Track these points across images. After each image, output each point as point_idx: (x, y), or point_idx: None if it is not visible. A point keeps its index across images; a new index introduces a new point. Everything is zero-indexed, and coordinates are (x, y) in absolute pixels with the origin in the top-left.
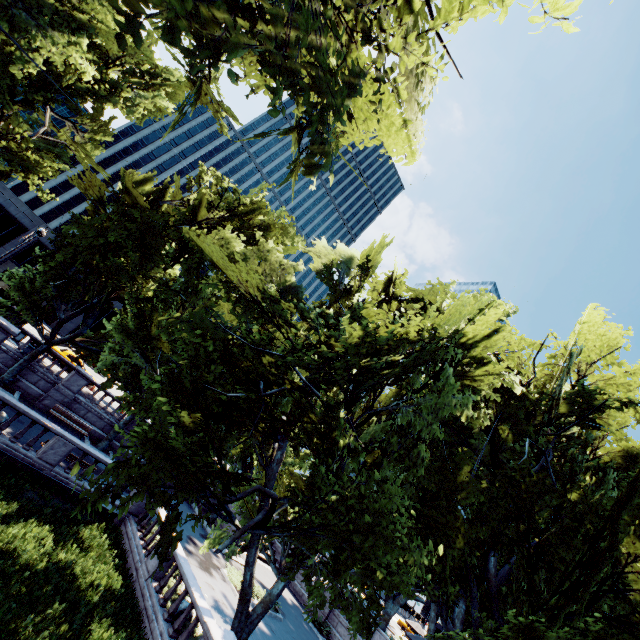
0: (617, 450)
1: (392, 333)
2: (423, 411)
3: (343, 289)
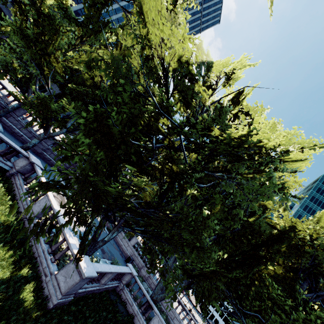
0: (261, 203)
1: (258, 141)
2: (244, 191)
3: (208, 85)
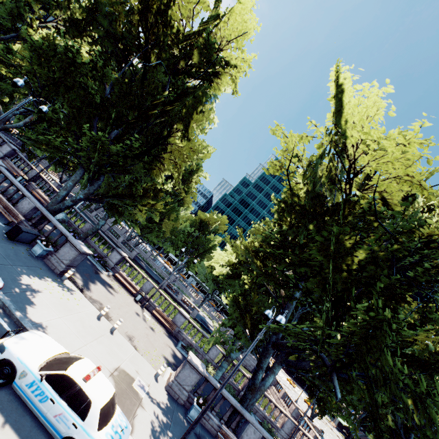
0: None
1: None
2: None
3: None
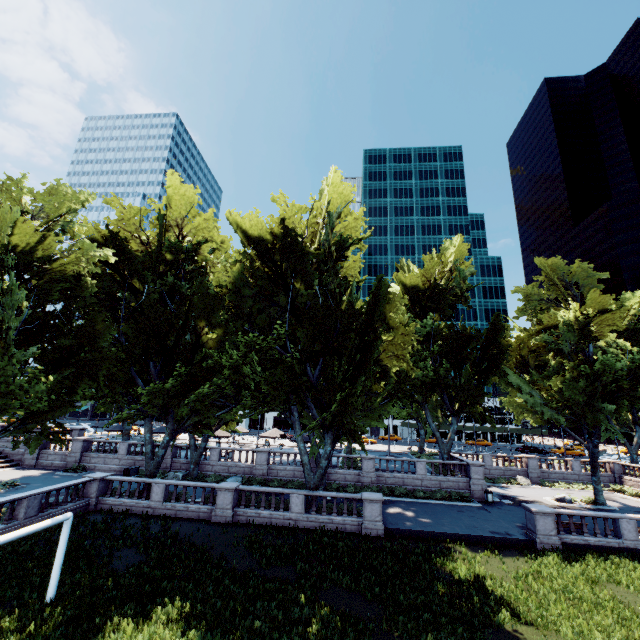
0: None
1: None
2: (7, 308)
3: None
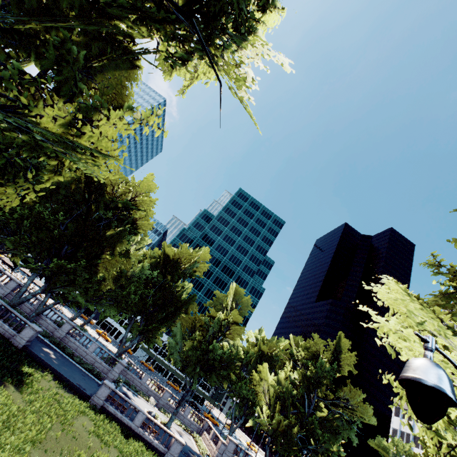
0: None
1: None
2: None
3: None
